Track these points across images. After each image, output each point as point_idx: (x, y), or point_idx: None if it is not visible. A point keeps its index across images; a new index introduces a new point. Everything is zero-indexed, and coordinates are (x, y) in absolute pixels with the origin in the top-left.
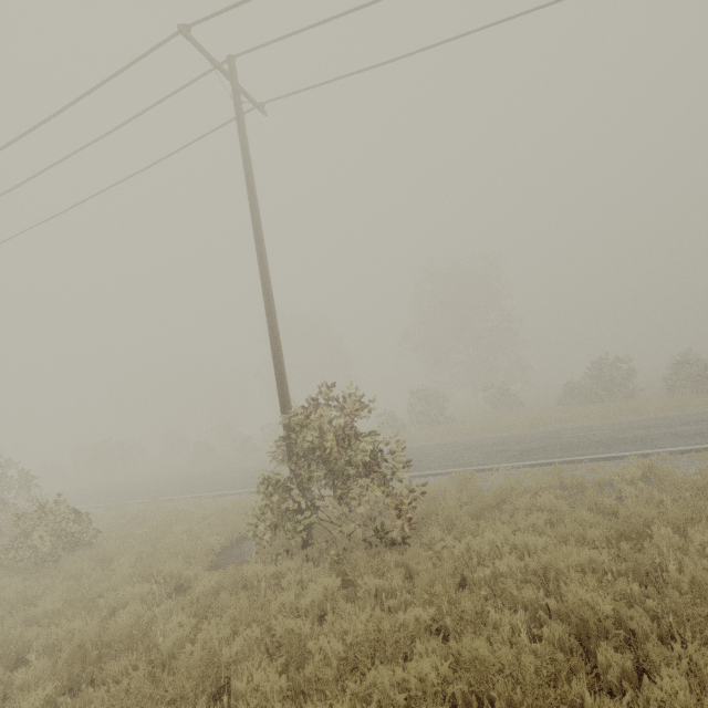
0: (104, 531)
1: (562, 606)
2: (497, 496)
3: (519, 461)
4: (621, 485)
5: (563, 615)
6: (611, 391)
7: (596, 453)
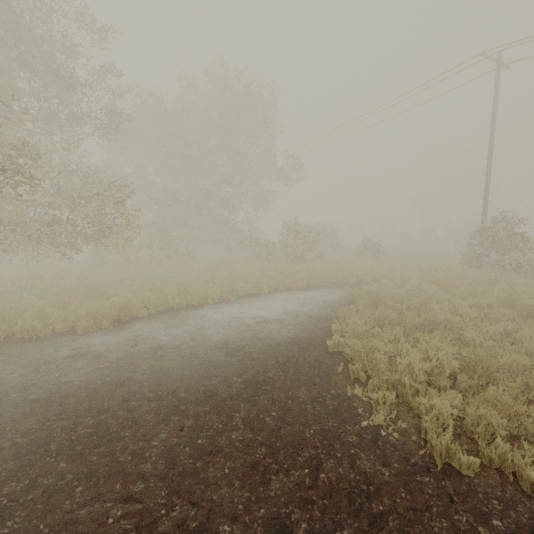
0: None
1: None
2: None
3: None
4: None
5: None
6: None
7: None
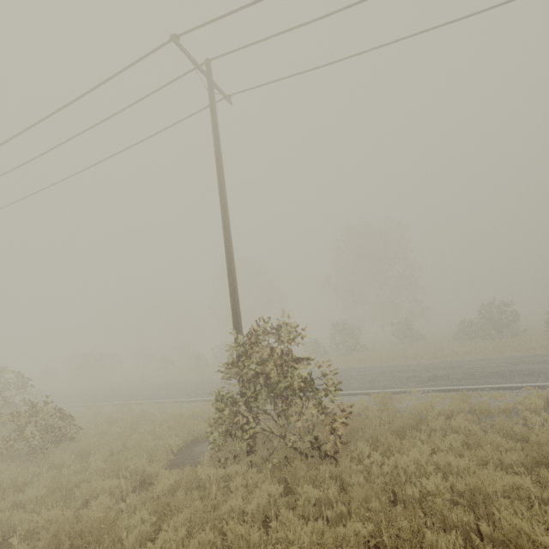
0: (85, 427)
1: (498, 534)
2: (415, 417)
3: (428, 387)
4: (526, 413)
5: (495, 540)
6: (499, 330)
7: (496, 382)
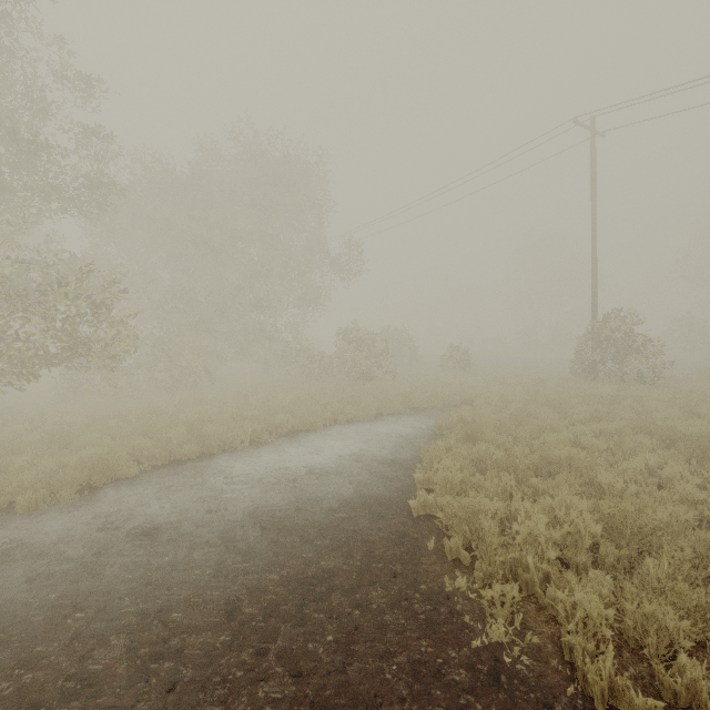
0: None
1: None
2: None
3: None
4: None
5: None
6: None
7: None
